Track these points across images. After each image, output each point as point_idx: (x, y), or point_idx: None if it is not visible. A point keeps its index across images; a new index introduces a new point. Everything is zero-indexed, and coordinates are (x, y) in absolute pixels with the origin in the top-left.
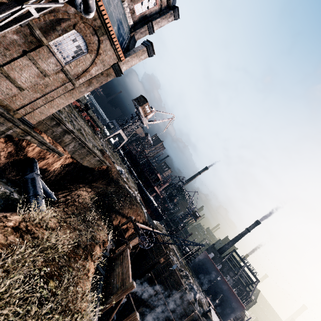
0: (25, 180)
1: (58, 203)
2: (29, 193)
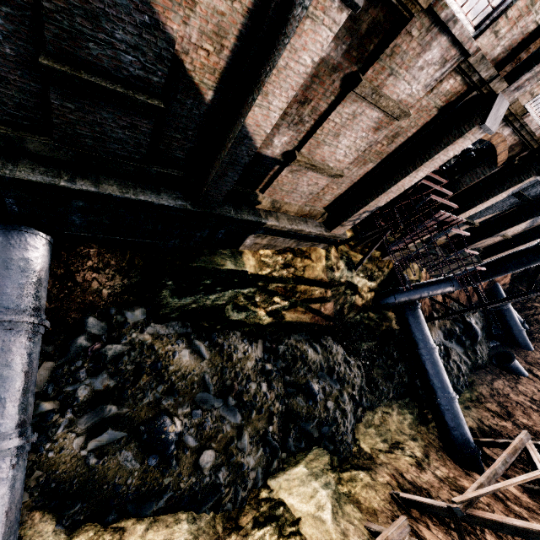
0: (500, 310)
1: (535, 334)
2: (512, 327)
